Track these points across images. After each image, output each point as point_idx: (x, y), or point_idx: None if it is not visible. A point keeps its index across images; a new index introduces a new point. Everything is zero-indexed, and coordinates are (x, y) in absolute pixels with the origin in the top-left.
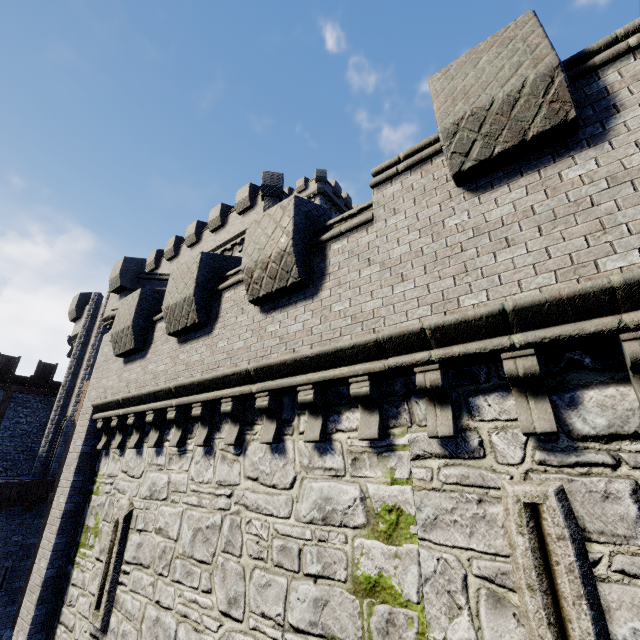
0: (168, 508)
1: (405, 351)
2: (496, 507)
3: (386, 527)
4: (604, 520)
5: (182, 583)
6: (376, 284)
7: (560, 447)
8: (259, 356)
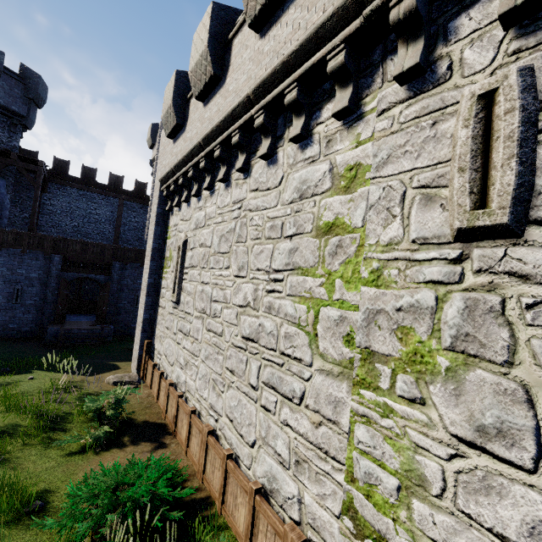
0: (205, 230)
1: None
2: (449, 122)
3: (346, 183)
4: None
5: (214, 268)
6: None
7: None
8: (257, 79)
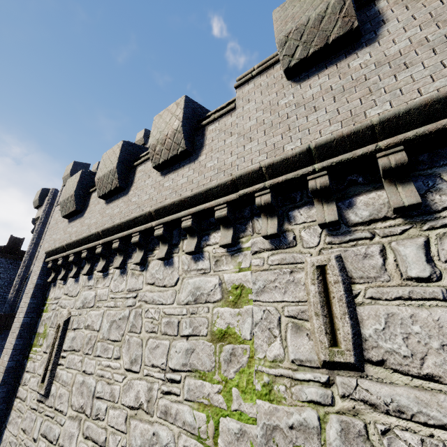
0: (94, 312)
1: (250, 185)
2: (301, 274)
3: (234, 298)
4: (363, 270)
5: (101, 356)
6: (234, 146)
7: (341, 232)
8: (158, 202)
